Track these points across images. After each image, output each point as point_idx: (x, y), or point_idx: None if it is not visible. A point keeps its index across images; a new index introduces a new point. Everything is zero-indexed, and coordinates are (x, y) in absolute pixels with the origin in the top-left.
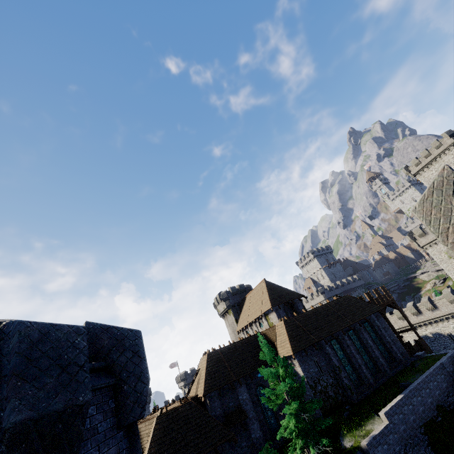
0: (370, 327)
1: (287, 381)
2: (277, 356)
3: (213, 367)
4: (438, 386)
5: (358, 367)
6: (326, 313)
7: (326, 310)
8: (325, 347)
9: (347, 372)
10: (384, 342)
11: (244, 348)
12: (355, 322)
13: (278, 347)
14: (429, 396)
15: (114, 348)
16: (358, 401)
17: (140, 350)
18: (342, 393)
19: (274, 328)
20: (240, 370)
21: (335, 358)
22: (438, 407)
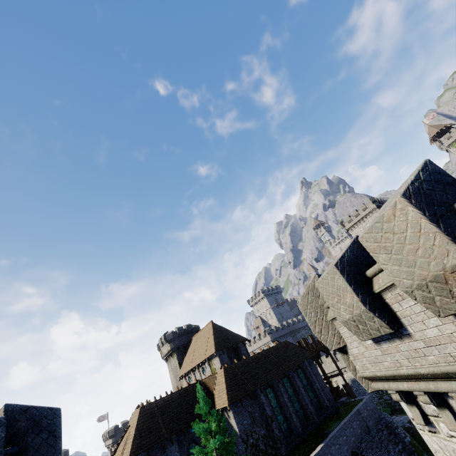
0: (303, 373)
1: (217, 437)
2: (213, 407)
3: (144, 423)
4: (353, 432)
5: (289, 416)
6: (265, 360)
7: (265, 356)
8: (260, 396)
9: (279, 422)
10: (314, 388)
11: (181, 400)
12: (290, 369)
13: (216, 398)
14: (346, 443)
15: (30, 430)
16: (287, 452)
17: (56, 430)
18: (273, 445)
19: (214, 376)
20: (173, 426)
21: (268, 408)
22: (353, 454)
